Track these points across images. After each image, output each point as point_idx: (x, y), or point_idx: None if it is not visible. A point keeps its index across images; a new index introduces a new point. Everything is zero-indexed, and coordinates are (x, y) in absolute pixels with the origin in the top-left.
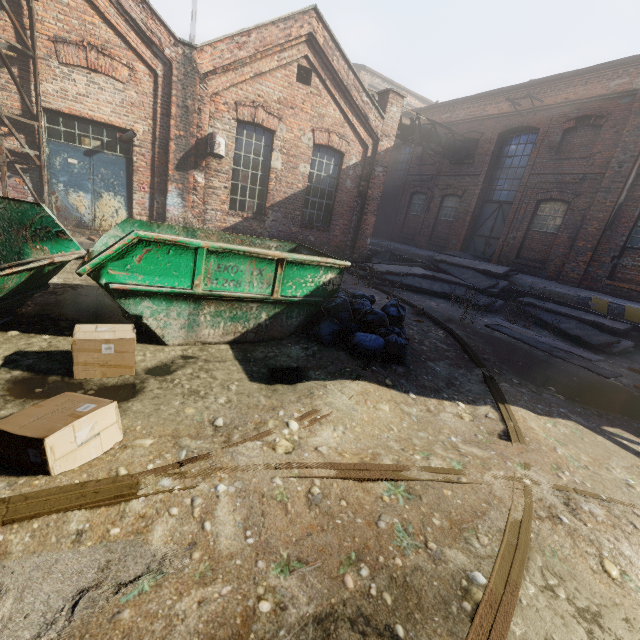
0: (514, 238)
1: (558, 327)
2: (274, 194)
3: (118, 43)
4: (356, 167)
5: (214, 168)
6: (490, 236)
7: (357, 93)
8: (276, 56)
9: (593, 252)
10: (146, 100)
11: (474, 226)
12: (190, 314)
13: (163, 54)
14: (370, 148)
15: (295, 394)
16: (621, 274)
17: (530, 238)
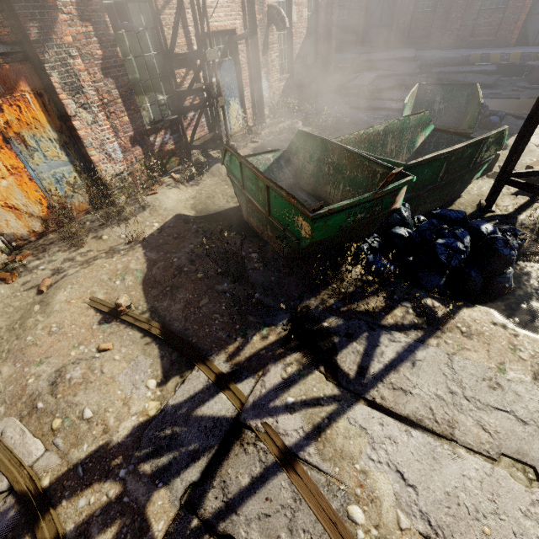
0: (404, 22)
1: (466, 81)
2: (295, 48)
3: None
4: None
5: (271, 41)
6: (380, 25)
7: None
8: None
9: (462, 20)
10: None
11: (365, 19)
12: None
13: None
14: None
15: None
16: (477, 31)
17: (415, 19)
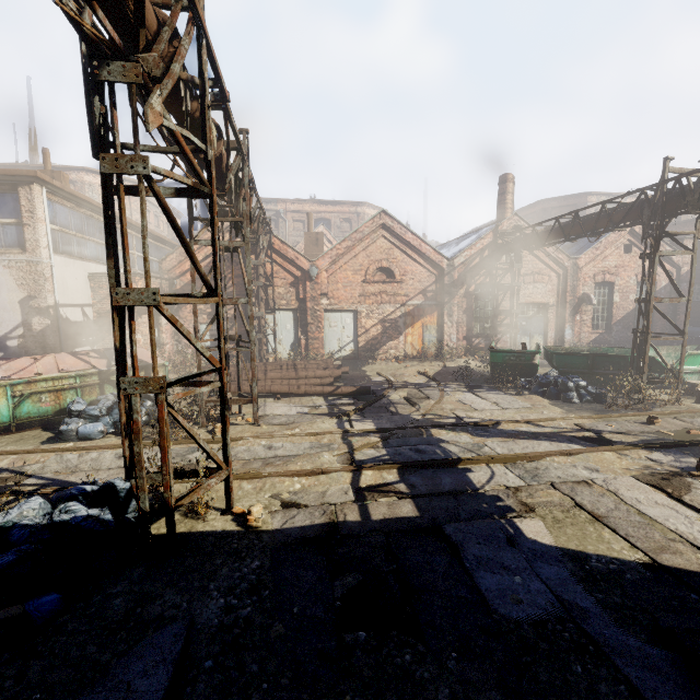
0: None
1: None
2: (615, 316)
3: (544, 268)
4: (665, 287)
5: (583, 310)
6: None
7: (662, 247)
8: (612, 246)
9: None
10: (554, 287)
11: None
12: (698, 378)
13: (563, 266)
14: (674, 274)
15: None
16: None
17: None
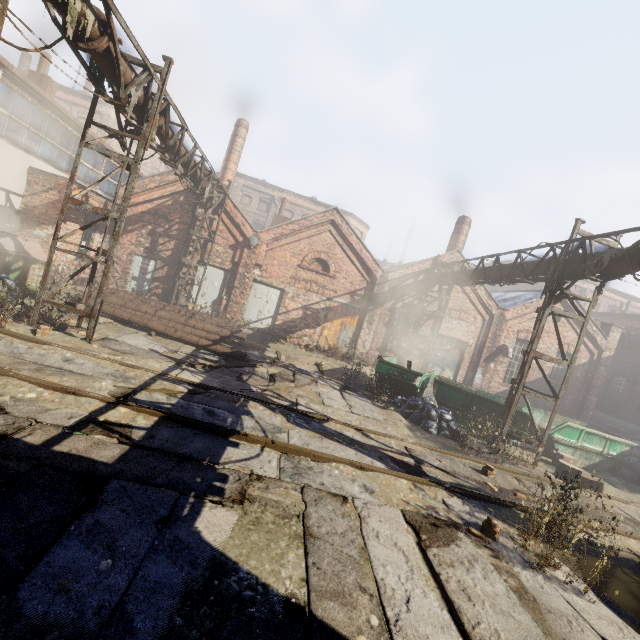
0: None
1: None
2: (529, 376)
3: (472, 309)
4: (584, 365)
5: (500, 360)
6: None
7: (589, 326)
8: None
9: None
10: (477, 330)
11: None
12: (572, 453)
13: (491, 312)
14: (595, 355)
15: (638, 496)
16: None
17: None
